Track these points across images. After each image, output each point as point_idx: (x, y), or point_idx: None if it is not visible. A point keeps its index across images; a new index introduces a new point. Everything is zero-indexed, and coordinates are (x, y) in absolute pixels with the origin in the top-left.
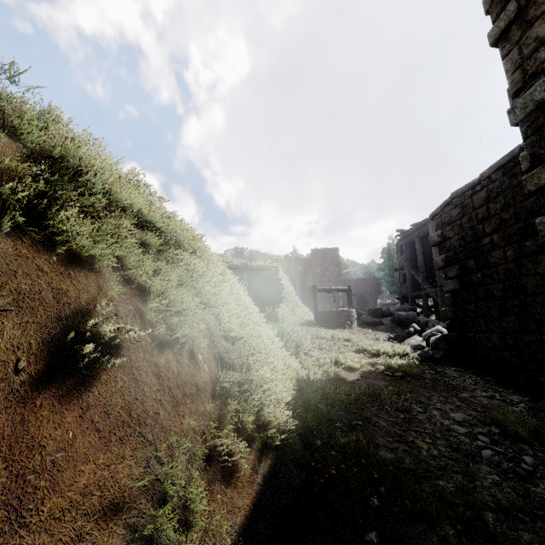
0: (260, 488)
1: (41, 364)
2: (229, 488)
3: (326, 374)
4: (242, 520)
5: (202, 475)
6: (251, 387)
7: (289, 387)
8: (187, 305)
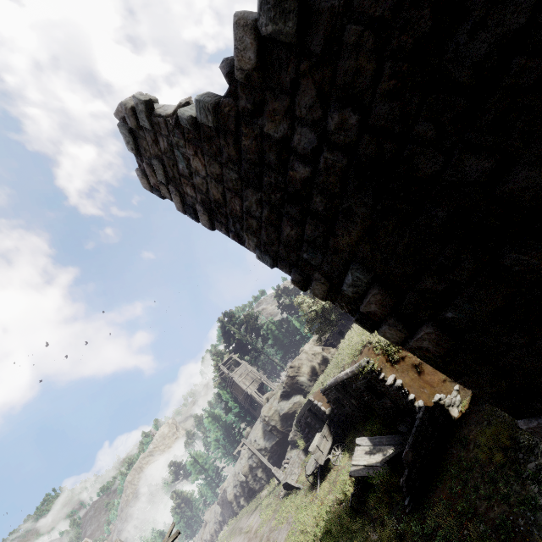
0: None
1: (417, 374)
2: None
3: None
4: None
5: None
6: None
7: None
8: None
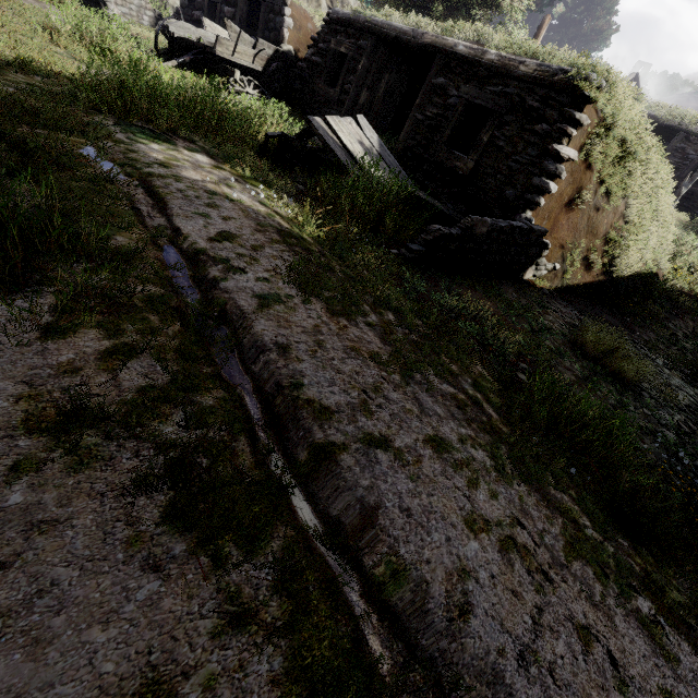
0: (595, 281)
1: (568, 201)
2: (585, 271)
3: (689, 290)
4: (583, 282)
5: (580, 260)
6: (619, 248)
7: (641, 265)
8: (616, 194)
